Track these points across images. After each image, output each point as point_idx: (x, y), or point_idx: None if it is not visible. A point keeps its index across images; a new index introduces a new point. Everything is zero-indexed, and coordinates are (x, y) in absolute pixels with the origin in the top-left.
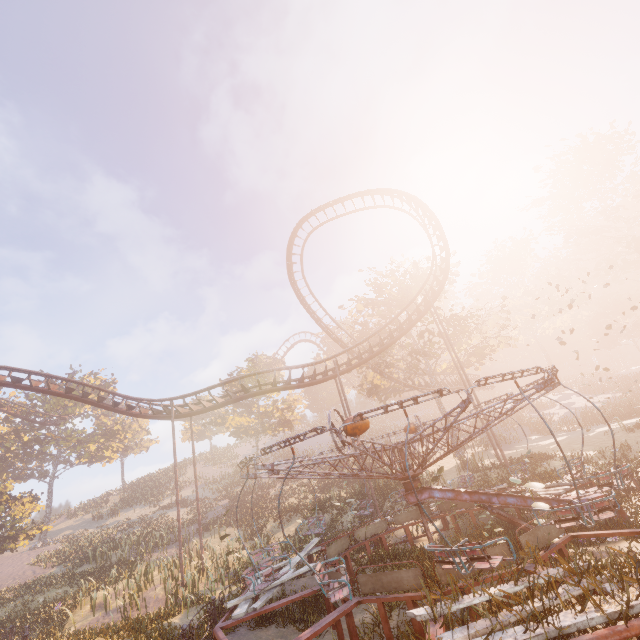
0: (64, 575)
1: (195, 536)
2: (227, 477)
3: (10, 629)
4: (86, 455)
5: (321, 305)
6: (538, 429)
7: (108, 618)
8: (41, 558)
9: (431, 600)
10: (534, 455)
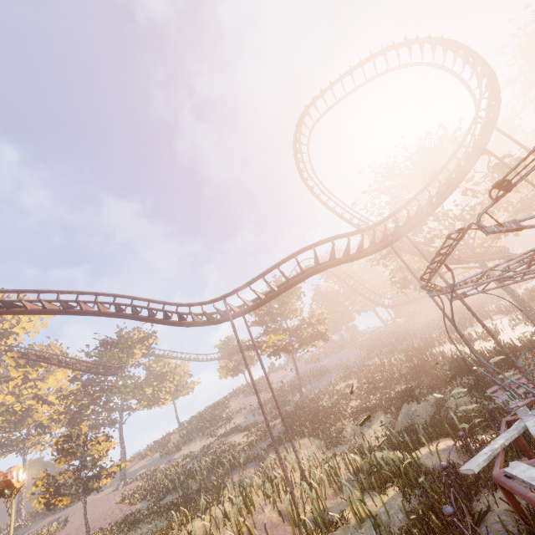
0: (150, 509)
1: (268, 453)
2: (271, 400)
3: None
4: (144, 398)
5: (338, 199)
6: None
7: None
8: (125, 496)
9: None
10: None
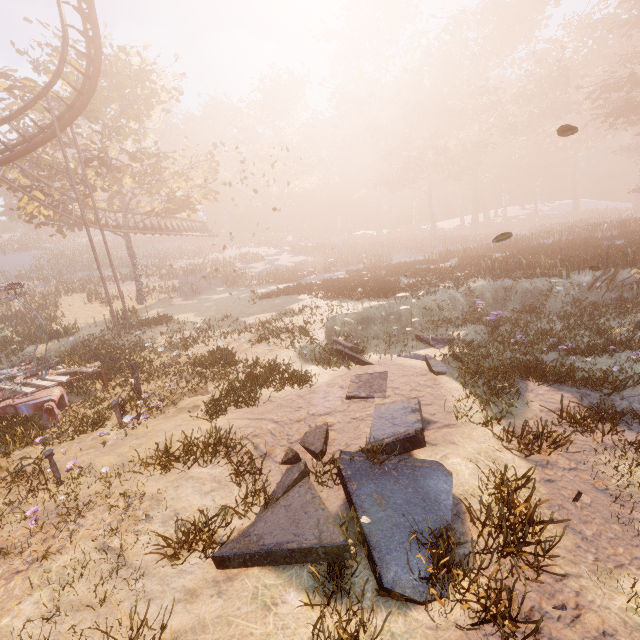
0: None
1: None
2: None
3: None
4: None
5: None
6: (228, 282)
7: None
8: None
9: None
10: (158, 319)
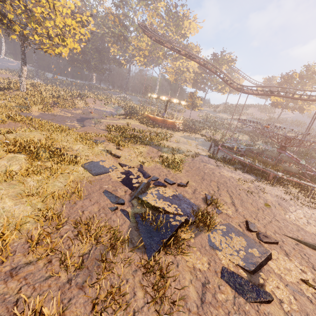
0: (202, 122)
1: (235, 132)
2: (261, 120)
3: (192, 126)
4: (217, 89)
5: None
6: None
7: (207, 135)
8: (199, 115)
9: (247, 156)
10: None
